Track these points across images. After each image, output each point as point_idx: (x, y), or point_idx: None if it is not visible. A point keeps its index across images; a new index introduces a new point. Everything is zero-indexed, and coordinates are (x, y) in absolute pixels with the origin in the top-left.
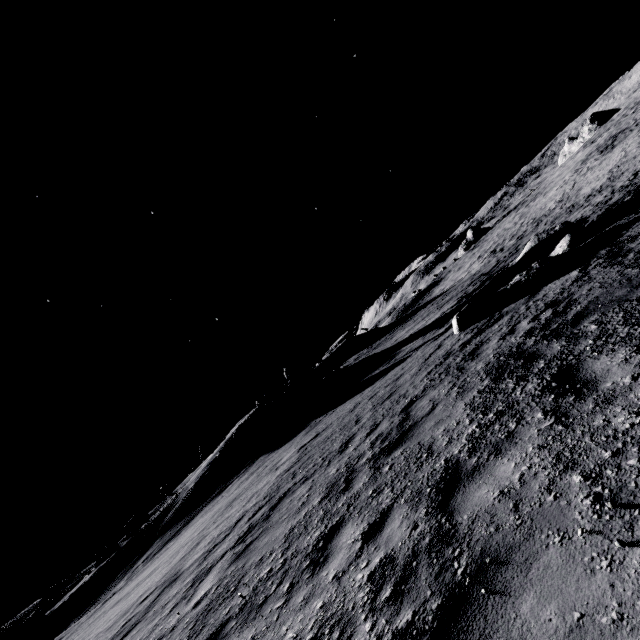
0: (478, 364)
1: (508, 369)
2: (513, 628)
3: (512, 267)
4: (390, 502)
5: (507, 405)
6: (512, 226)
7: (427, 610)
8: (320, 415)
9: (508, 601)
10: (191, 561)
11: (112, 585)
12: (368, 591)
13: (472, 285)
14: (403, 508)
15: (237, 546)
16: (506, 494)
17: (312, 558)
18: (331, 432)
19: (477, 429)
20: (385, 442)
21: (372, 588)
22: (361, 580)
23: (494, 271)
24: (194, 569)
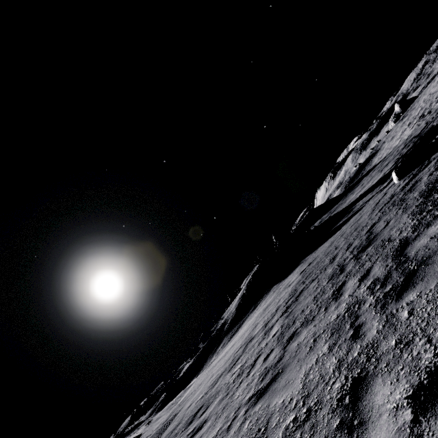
0: (414, 193)
1: (434, 189)
2: (436, 269)
3: (437, 125)
4: (370, 265)
5: (434, 206)
6: (437, 90)
7: (398, 282)
8: (307, 256)
9: (434, 264)
10: (257, 331)
11: (207, 361)
12: (368, 291)
13: (405, 148)
14: (379, 264)
15: (284, 314)
16: (433, 237)
17: (333, 297)
18: (319, 259)
19: (416, 222)
20: (359, 248)
21: (370, 289)
22: (363, 290)
23: (423, 132)
24: (261, 331)
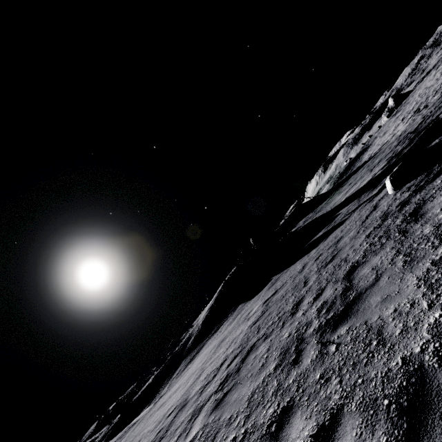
0: (424, 227)
1: None
2: None
3: None
4: (339, 401)
5: None
6: (434, 83)
7: None
8: (278, 273)
9: None
10: (194, 391)
11: (162, 388)
12: None
13: (400, 145)
14: (355, 419)
15: (218, 392)
16: None
17: None
18: (285, 291)
19: None
20: (330, 312)
21: None
22: None
23: (421, 127)
24: (194, 401)
